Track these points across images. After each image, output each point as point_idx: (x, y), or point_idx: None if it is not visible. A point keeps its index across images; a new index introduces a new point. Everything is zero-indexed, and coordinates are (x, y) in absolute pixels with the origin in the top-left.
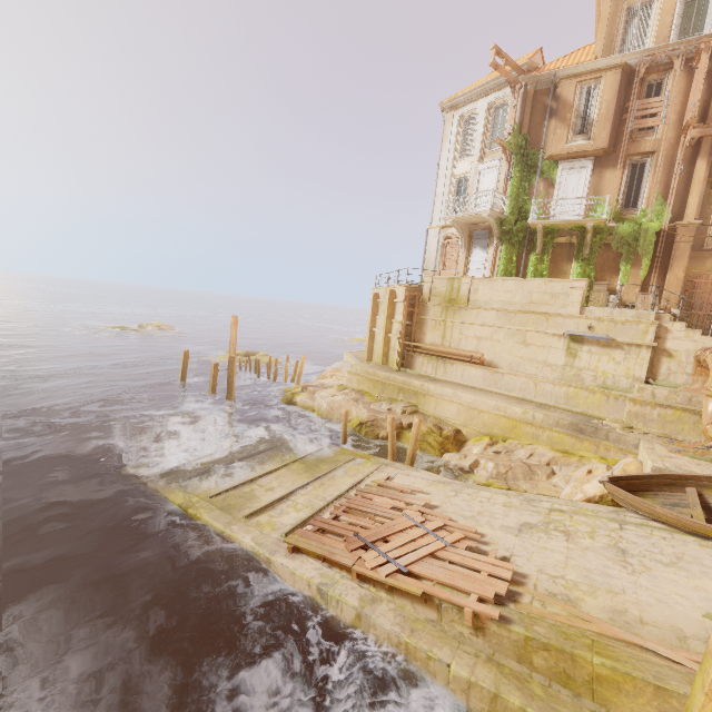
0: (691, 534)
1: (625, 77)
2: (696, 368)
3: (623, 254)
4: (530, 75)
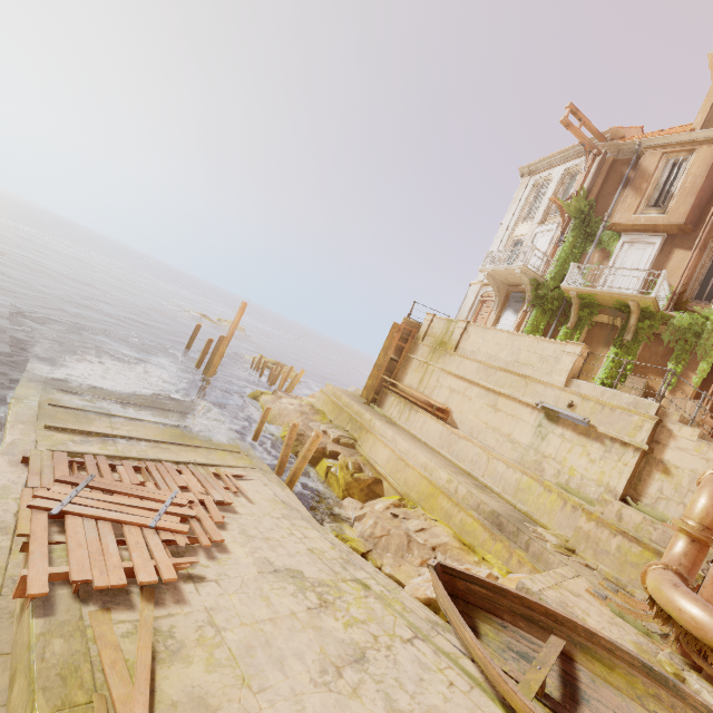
0: (506, 706)
1: None
2: None
3: (676, 350)
4: (611, 142)
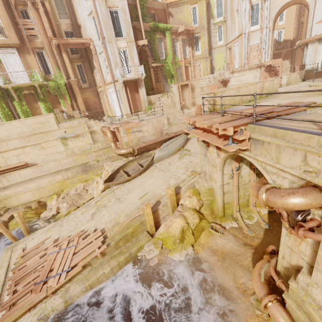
0: (127, 182)
1: (5, 3)
2: (103, 133)
3: (58, 95)
4: None
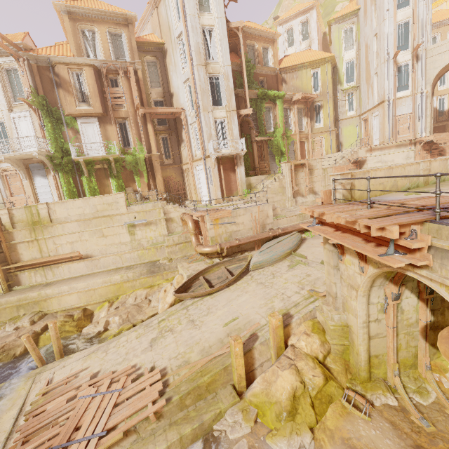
0: (208, 295)
1: (97, 72)
2: (183, 223)
3: (134, 171)
4: (28, 53)
